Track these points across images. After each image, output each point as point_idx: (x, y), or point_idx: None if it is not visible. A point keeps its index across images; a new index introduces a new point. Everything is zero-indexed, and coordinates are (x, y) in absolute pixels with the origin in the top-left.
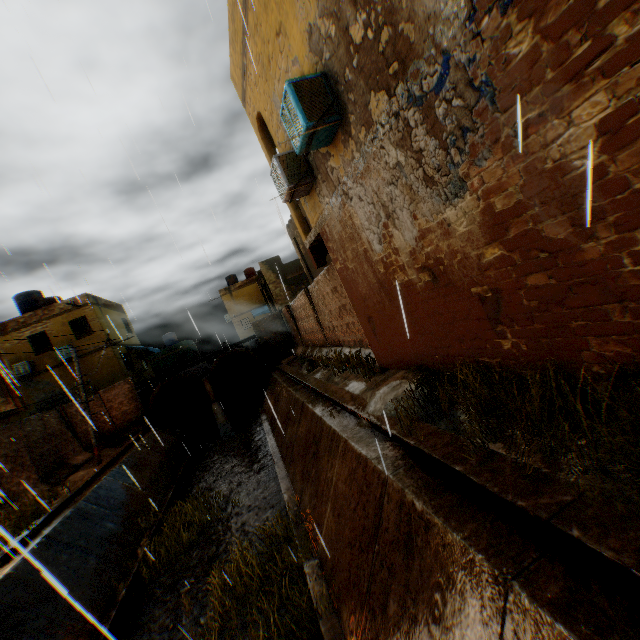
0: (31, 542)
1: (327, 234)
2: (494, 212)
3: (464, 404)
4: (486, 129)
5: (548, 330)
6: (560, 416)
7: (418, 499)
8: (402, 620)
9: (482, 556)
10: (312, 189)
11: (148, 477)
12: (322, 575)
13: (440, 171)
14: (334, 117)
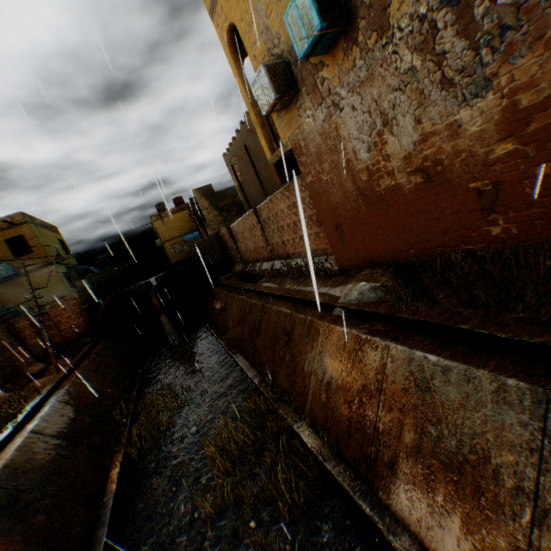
0: (17, 438)
1: (301, 148)
2: (516, 109)
3: (441, 286)
4: (530, 27)
5: (545, 212)
6: (550, 279)
7: (430, 353)
8: (422, 443)
9: (515, 379)
10: (291, 103)
11: (111, 379)
12: (314, 432)
13: (462, 73)
14: (344, 22)
